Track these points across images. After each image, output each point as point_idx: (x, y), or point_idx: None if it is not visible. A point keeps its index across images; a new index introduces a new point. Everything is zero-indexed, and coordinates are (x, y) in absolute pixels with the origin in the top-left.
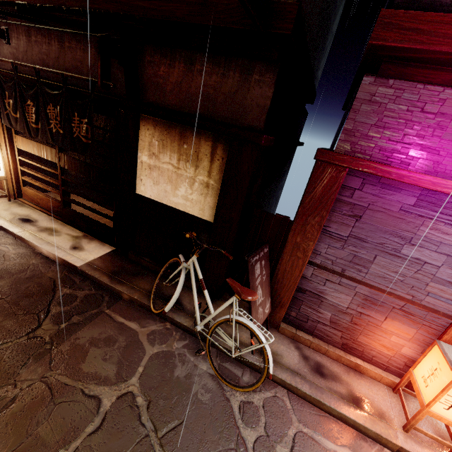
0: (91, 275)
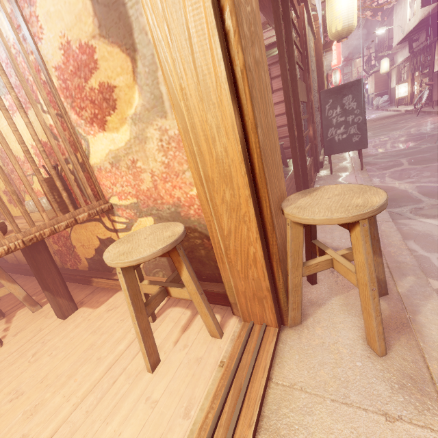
0: (408, 110)
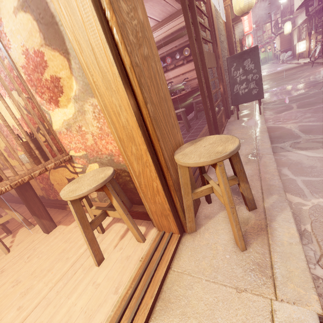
0: (306, 62)
